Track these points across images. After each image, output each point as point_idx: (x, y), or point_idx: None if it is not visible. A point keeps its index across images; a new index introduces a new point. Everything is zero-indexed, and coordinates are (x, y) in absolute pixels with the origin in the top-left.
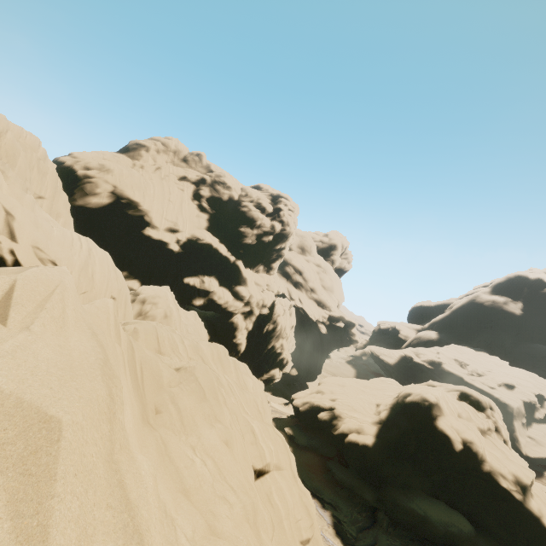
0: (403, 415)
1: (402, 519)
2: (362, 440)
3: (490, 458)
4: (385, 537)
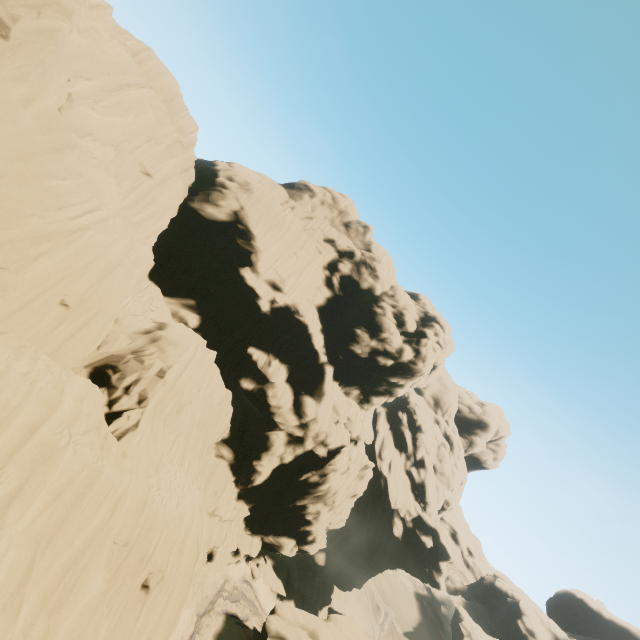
0: None
1: None
2: None
3: None
4: None
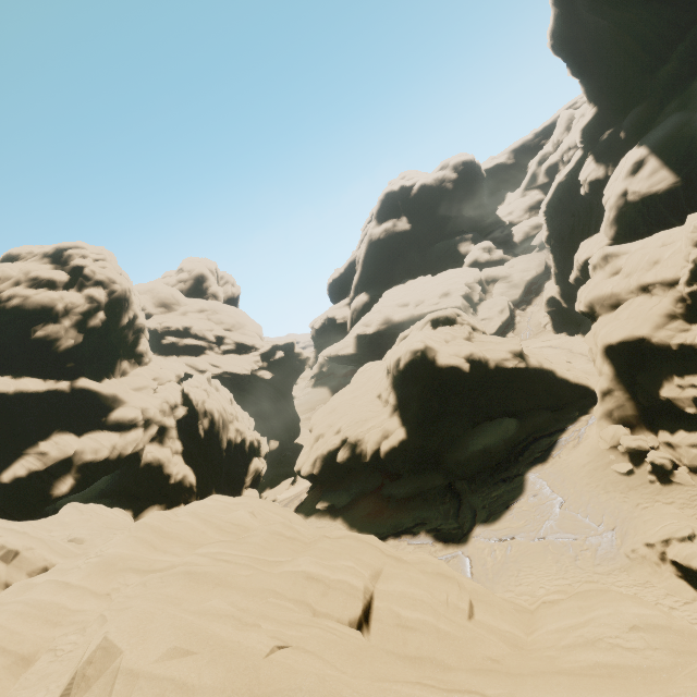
0: (408, 383)
1: (473, 469)
2: (395, 441)
3: (489, 355)
4: (475, 498)
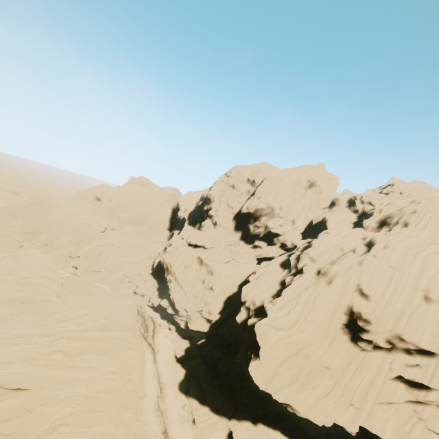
0: None
1: None
2: None
3: None
4: None
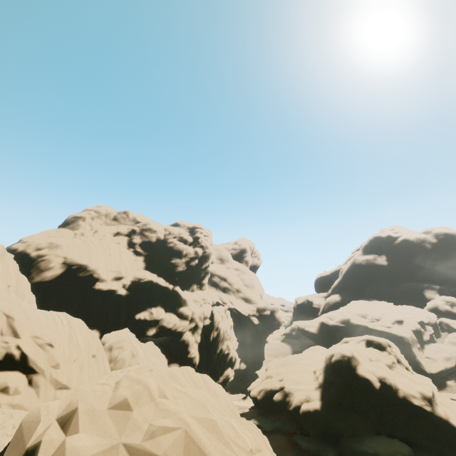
0: (334, 373)
1: None
2: (312, 407)
3: (400, 386)
4: None
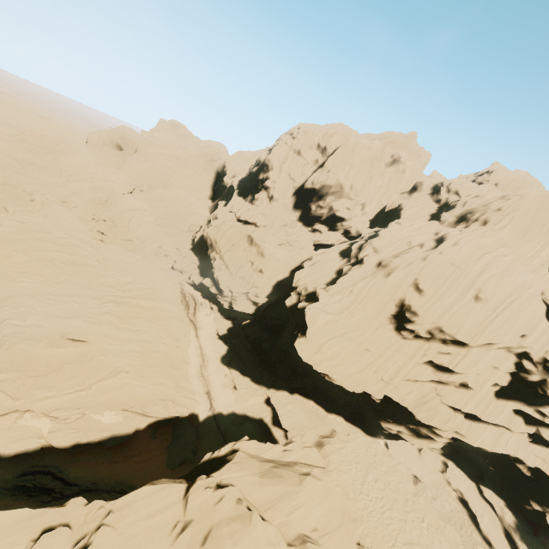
0: None
1: None
2: None
3: None
4: None
